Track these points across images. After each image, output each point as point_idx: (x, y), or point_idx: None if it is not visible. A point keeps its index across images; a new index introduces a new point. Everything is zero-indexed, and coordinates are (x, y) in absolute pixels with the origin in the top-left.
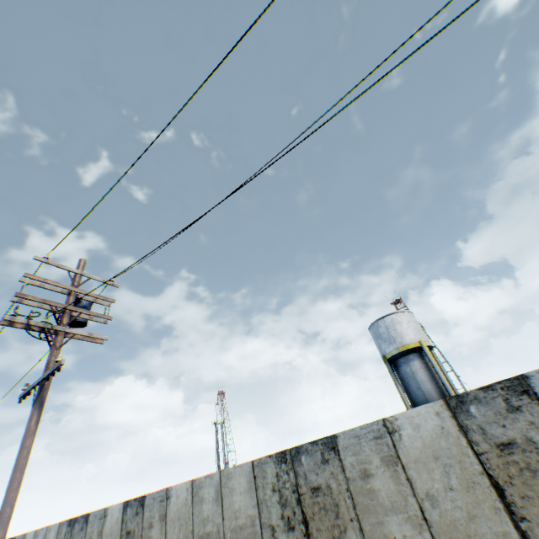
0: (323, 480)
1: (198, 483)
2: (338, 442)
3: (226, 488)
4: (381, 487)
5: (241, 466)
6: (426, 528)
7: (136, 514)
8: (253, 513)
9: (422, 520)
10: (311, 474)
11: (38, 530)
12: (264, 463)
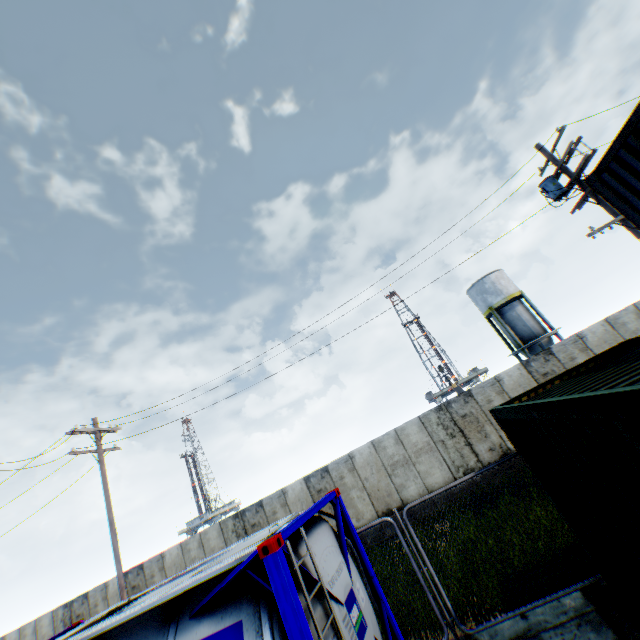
0: None
1: (612, 318)
2: None
3: None
4: None
5: None
6: None
7: (545, 362)
8: None
9: None
10: None
11: (375, 441)
12: None
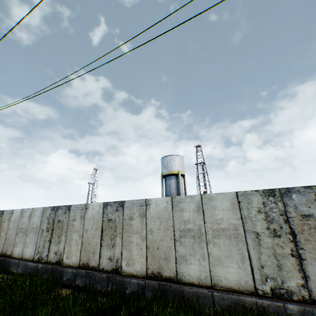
0: (62, 219)
1: (24, 211)
2: (71, 208)
3: (33, 215)
4: (76, 224)
5: (40, 208)
6: (82, 238)
7: (0, 216)
8: (39, 224)
9: (82, 236)
10: (60, 216)
11: None
12: (47, 209)
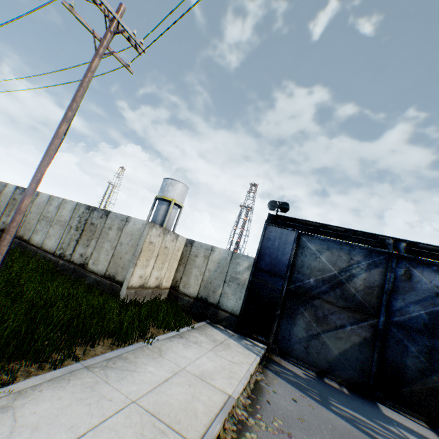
0: None
1: None
2: None
3: None
4: None
5: None
6: None
7: None
8: None
9: None
10: None
11: None
12: None
